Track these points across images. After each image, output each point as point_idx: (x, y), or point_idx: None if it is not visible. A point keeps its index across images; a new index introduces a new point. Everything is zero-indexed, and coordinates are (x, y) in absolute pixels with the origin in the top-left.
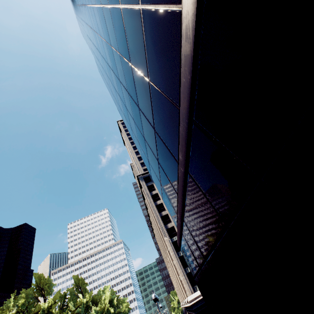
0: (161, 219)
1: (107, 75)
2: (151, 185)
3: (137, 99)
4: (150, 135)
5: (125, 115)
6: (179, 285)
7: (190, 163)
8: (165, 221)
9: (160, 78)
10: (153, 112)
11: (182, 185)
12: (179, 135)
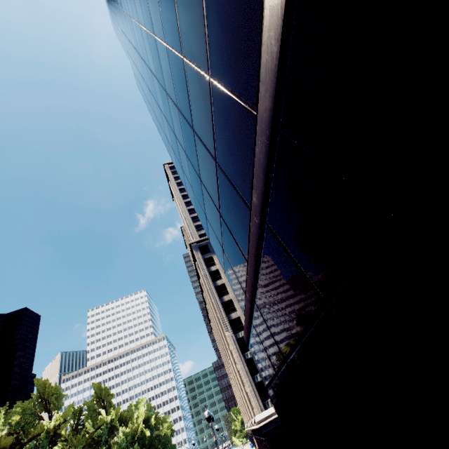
0: (222, 306)
1: (148, 88)
2: (209, 257)
3: (191, 116)
4: (209, 172)
5: (174, 147)
6: (244, 399)
7: (269, 206)
8: (227, 309)
9: (227, 67)
10: (214, 131)
11: (256, 245)
12: (254, 161)
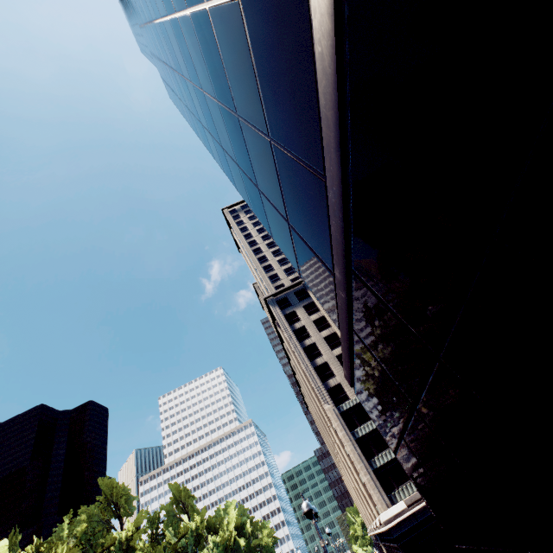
0: (316, 372)
1: (172, 69)
2: (291, 312)
3: None
4: (239, 61)
5: (209, 123)
6: (362, 493)
7: None
8: (322, 375)
9: None
10: None
11: (332, 86)
12: None
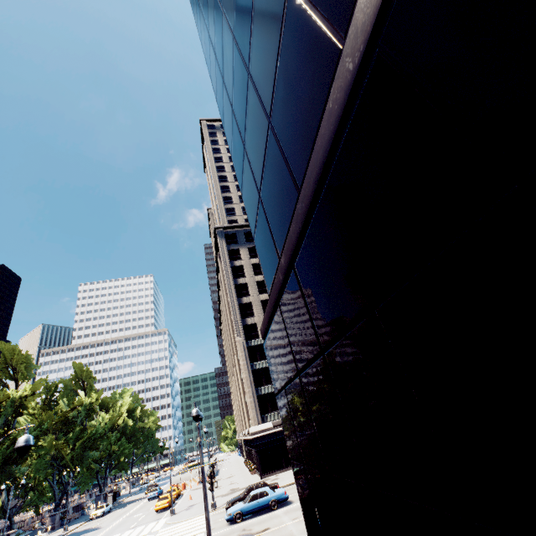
0: (239, 308)
1: None
2: (235, 249)
3: None
4: (268, 33)
5: (217, 44)
6: (242, 409)
7: None
8: (244, 313)
9: None
10: None
11: (329, 139)
12: None
